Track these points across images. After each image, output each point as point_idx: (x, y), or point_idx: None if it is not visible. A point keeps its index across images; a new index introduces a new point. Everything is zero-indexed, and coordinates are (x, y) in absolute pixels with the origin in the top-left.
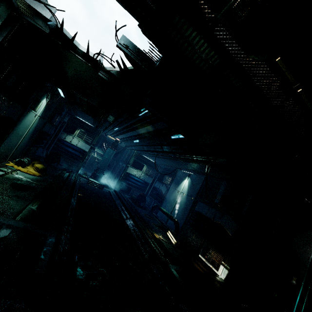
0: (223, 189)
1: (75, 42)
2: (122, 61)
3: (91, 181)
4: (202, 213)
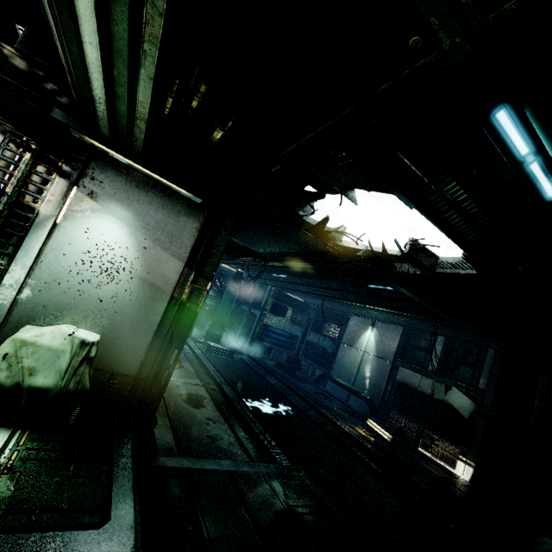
0: (440, 349)
1: (302, 214)
2: (383, 247)
3: (214, 348)
4: (411, 386)
